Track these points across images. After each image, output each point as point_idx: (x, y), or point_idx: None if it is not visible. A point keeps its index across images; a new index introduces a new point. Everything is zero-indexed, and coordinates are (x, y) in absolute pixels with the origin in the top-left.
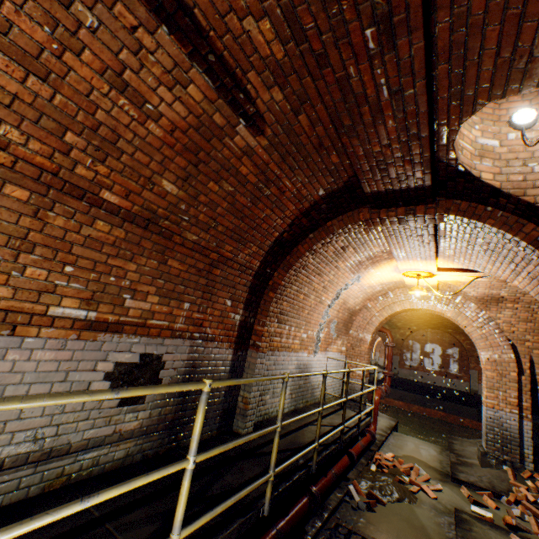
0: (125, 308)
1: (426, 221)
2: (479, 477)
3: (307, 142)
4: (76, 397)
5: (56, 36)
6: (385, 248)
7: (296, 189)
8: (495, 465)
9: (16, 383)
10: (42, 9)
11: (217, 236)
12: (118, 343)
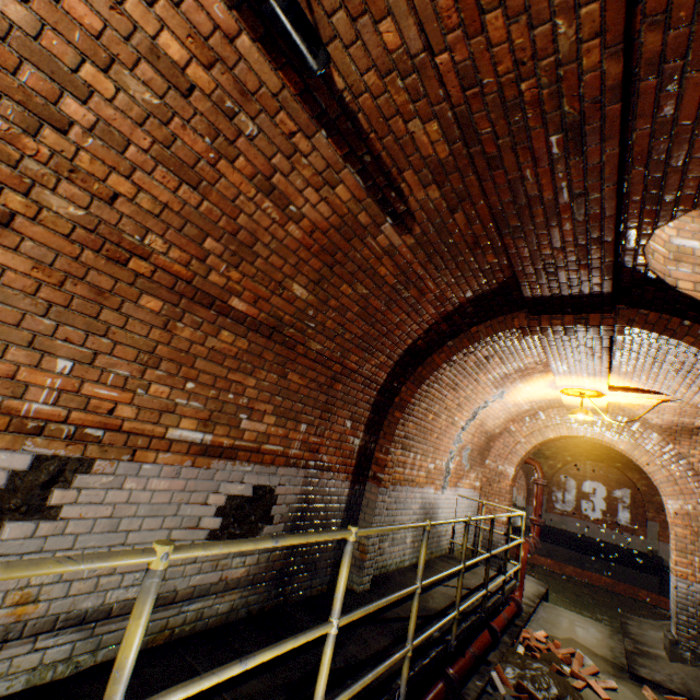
0: (240, 430)
1: (601, 332)
2: (668, 676)
3: (460, 241)
4: (244, 545)
5: (214, 146)
6: (540, 358)
7: (439, 291)
8: (690, 660)
9: (131, 516)
10: (207, 122)
11: (343, 344)
12: (231, 471)
